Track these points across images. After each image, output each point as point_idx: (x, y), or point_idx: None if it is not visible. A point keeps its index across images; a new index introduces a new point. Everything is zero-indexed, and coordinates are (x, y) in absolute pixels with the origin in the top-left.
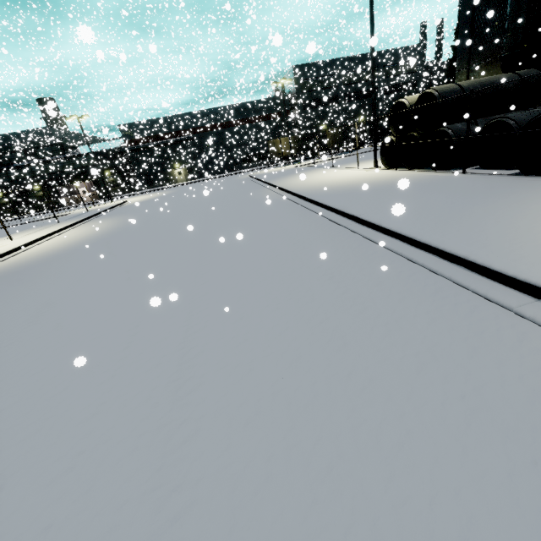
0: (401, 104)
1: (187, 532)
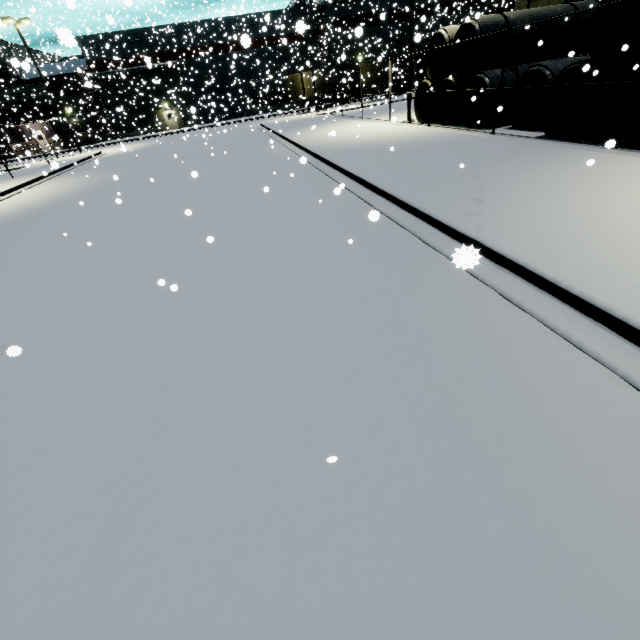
0: (442, 36)
1: (171, 394)
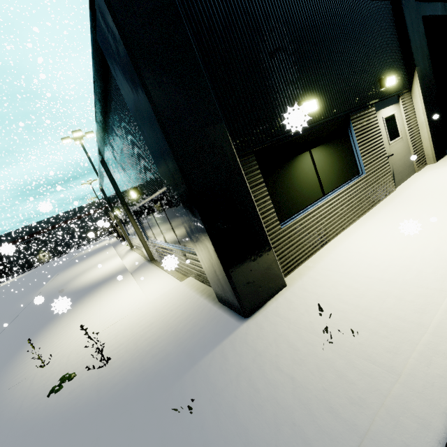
0: None
1: None
